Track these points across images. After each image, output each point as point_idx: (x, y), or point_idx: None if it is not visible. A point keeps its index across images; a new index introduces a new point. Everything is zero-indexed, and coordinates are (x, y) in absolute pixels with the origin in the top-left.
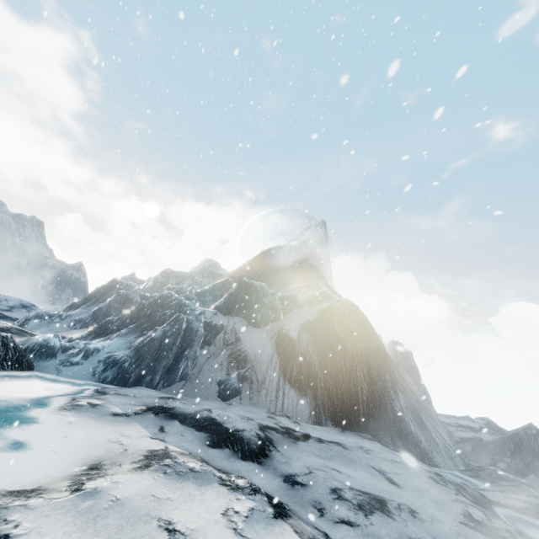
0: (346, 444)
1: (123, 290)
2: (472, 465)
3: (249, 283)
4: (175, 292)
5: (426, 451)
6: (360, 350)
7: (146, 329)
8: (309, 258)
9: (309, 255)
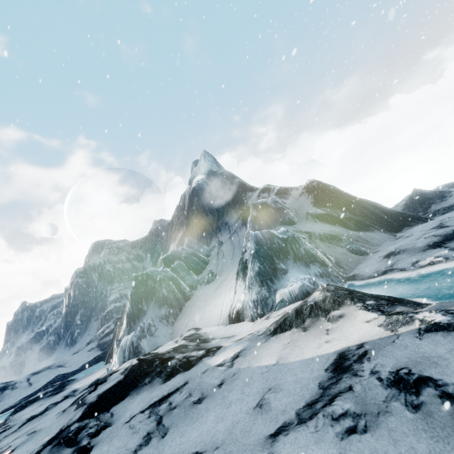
0: (440, 222)
1: (154, 277)
2: (426, 216)
3: (258, 203)
4: (174, 258)
5: (425, 217)
6: (354, 197)
7: (285, 256)
8: (231, 179)
9: (228, 177)
